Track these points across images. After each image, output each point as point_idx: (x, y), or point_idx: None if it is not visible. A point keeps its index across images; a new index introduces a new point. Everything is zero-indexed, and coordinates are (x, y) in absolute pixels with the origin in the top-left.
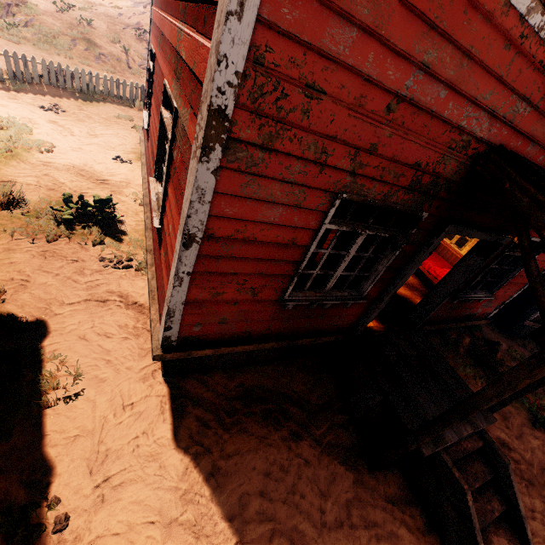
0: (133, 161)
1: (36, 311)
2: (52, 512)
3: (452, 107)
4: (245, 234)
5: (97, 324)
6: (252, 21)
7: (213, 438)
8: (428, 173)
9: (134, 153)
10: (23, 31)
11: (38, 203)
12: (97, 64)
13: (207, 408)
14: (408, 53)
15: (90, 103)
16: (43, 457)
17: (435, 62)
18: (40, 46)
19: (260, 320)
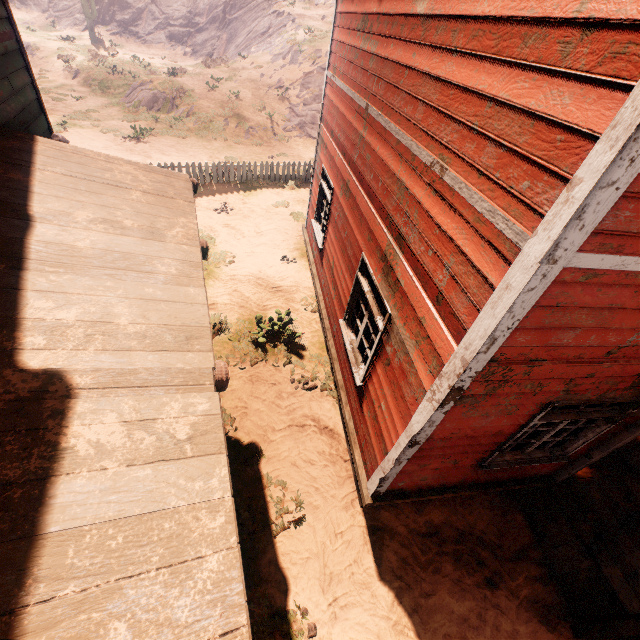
0: (297, 259)
1: (258, 437)
2: (304, 619)
3: None
4: (458, 434)
5: (301, 450)
6: (494, 351)
7: (411, 575)
8: None
9: (297, 250)
10: (186, 122)
11: (236, 324)
12: (247, 139)
13: (402, 542)
14: (631, 327)
15: (250, 193)
16: (289, 572)
17: None
18: (200, 134)
19: (456, 476)
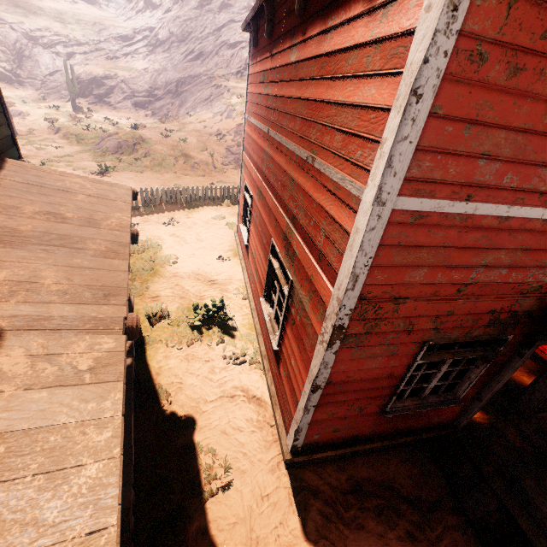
0: (231, 258)
1: (191, 409)
2: None
3: (515, 275)
4: (354, 377)
5: (231, 418)
6: (360, 288)
7: (335, 533)
8: (505, 311)
9: (231, 251)
10: (144, 161)
11: (176, 311)
12: (192, 172)
13: (325, 501)
14: (468, 265)
15: (193, 210)
16: (216, 540)
17: (492, 261)
18: (155, 169)
19: (365, 426)
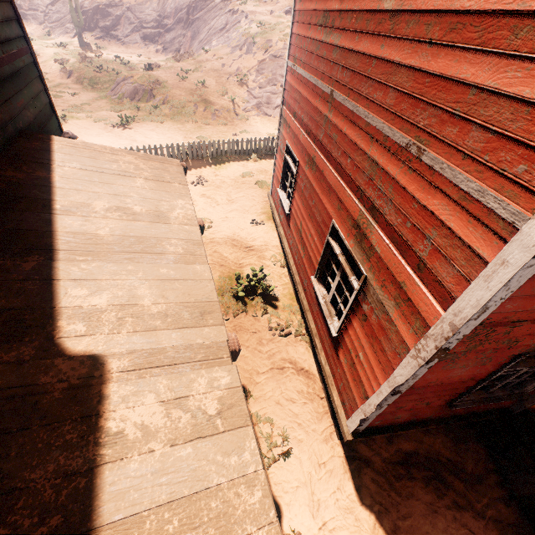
0: (265, 222)
1: (245, 380)
2: None
3: None
4: (435, 382)
5: (283, 390)
6: (483, 317)
7: (388, 499)
8: None
9: (264, 214)
10: (163, 109)
11: (218, 280)
12: (214, 120)
13: (377, 470)
14: None
15: (220, 166)
16: (282, 500)
17: None
18: (175, 118)
19: (425, 414)
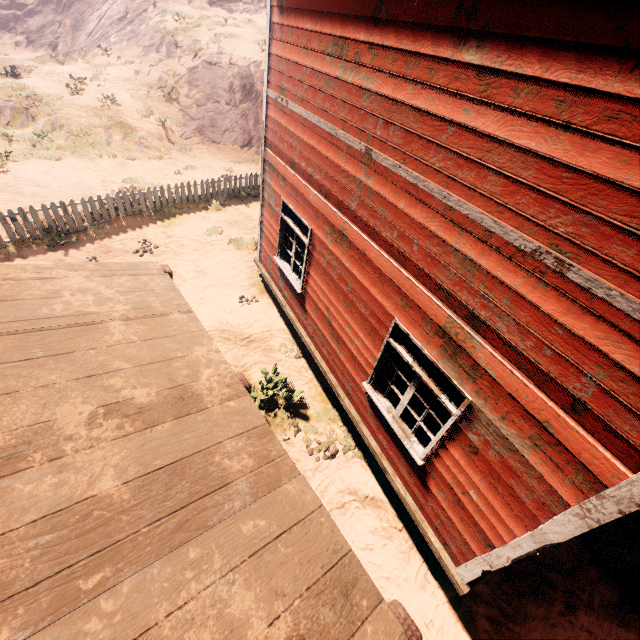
0: (257, 297)
1: None
2: None
3: None
4: None
5: (353, 536)
6: None
7: (509, 635)
8: None
9: (253, 286)
10: (54, 138)
11: None
12: (141, 153)
13: (486, 601)
14: None
15: (171, 222)
16: None
17: None
18: (78, 152)
19: None
